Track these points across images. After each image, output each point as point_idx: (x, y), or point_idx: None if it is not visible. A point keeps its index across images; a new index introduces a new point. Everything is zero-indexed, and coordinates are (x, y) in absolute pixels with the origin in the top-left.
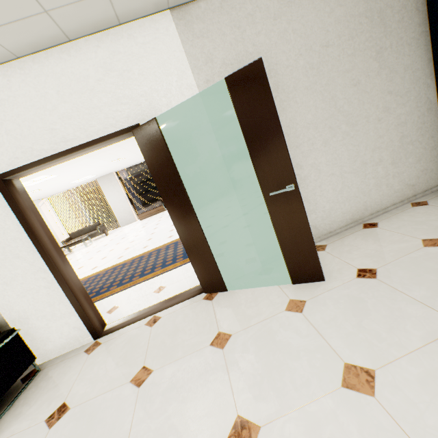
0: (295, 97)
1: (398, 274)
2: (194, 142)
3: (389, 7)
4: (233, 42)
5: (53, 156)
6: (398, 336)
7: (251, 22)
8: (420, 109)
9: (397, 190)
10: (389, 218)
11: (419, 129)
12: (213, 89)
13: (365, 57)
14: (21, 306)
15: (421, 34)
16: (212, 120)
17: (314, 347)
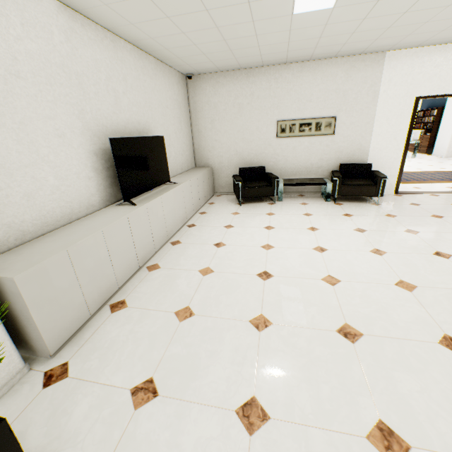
0: None
1: None
2: None
3: None
4: None
5: (451, 94)
6: None
7: None
8: None
9: None
10: None
11: None
12: None
13: None
14: (377, 163)
15: None
16: None
17: None
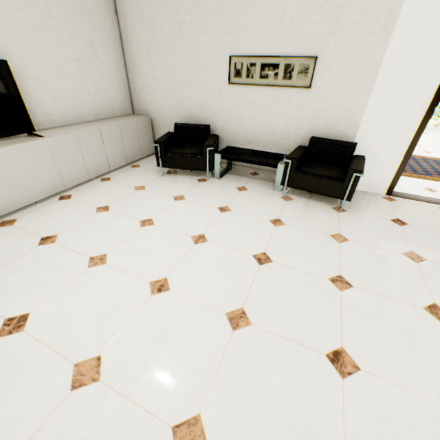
0: None
1: None
2: None
3: None
4: None
5: None
6: None
7: None
8: None
9: None
10: None
11: None
12: None
13: None
14: (369, 144)
15: None
16: None
17: None
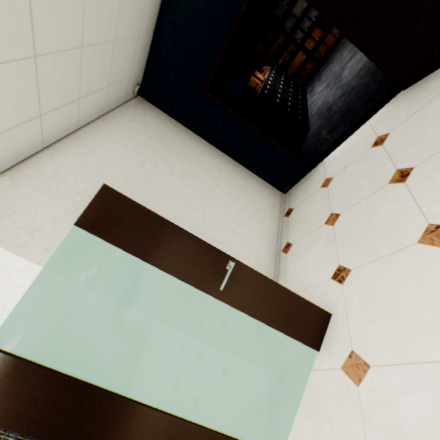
0: (151, 207)
1: (354, 252)
2: (77, 323)
3: (161, 131)
4: (53, 201)
5: None
6: (438, 285)
7: (60, 179)
8: (230, 167)
9: (271, 215)
10: (289, 233)
11: (241, 177)
12: (60, 252)
13: (174, 159)
14: None
15: (191, 135)
16: (85, 282)
17: (438, 383)
